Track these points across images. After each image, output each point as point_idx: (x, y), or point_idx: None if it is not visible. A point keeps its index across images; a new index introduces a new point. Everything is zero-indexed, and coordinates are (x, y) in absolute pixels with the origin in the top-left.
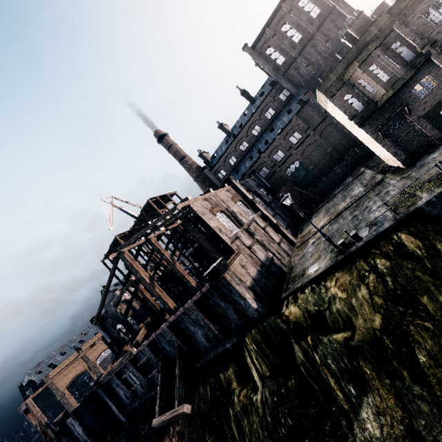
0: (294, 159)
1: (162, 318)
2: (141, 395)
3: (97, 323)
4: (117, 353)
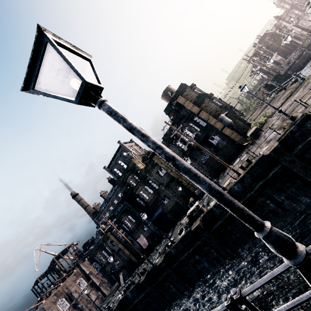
0: None
1: None
2: None
3: None
4: None
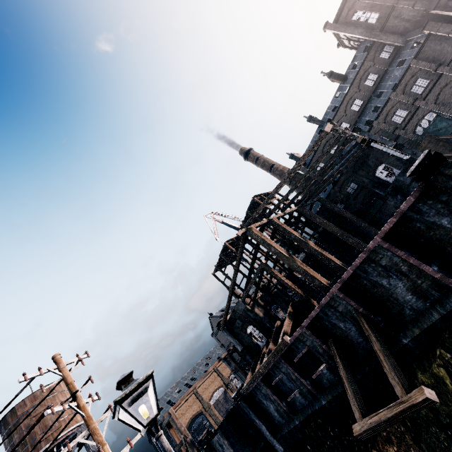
0: (424, 112)
1: (308, 306)
2: (302, 409)
3: (224, 328)
4: (252, 361)
